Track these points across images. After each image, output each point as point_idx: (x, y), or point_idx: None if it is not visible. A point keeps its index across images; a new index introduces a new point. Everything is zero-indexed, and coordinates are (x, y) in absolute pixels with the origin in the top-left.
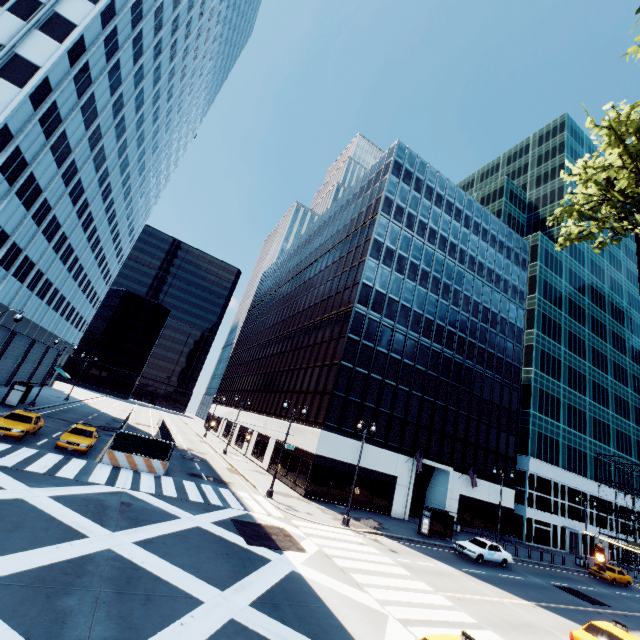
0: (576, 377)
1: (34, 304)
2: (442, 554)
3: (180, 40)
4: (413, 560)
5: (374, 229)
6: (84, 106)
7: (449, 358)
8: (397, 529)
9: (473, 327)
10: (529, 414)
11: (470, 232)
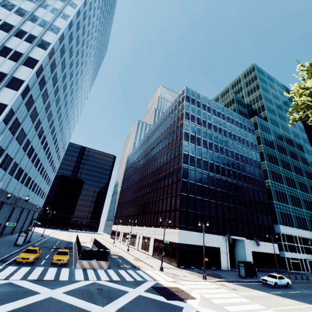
0: (290, 181)
1: (23, 190)
2: (256, 286)
3: (79, 59)
4: (246, 292)
5: (183, 127)
6: (43, 94)
7: (230, 182)
8: (229, 276)
9: (238, 165)
10: (273, 203)
11: (226, 121)
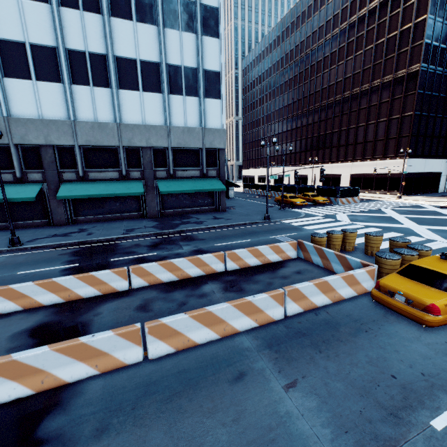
0: None
1: None
2: None
3: None
4: None
5: None
6: None
7: None
8: None
9: None
10: None
11: None
